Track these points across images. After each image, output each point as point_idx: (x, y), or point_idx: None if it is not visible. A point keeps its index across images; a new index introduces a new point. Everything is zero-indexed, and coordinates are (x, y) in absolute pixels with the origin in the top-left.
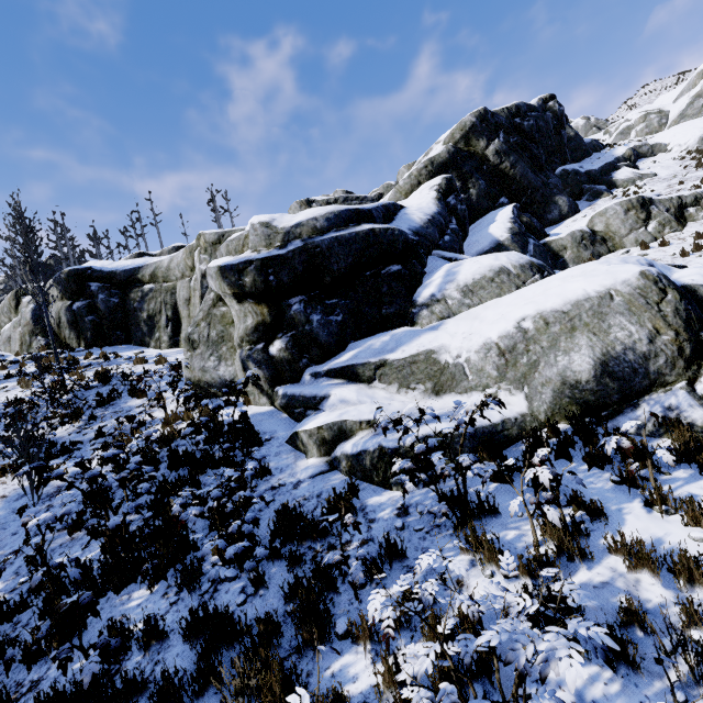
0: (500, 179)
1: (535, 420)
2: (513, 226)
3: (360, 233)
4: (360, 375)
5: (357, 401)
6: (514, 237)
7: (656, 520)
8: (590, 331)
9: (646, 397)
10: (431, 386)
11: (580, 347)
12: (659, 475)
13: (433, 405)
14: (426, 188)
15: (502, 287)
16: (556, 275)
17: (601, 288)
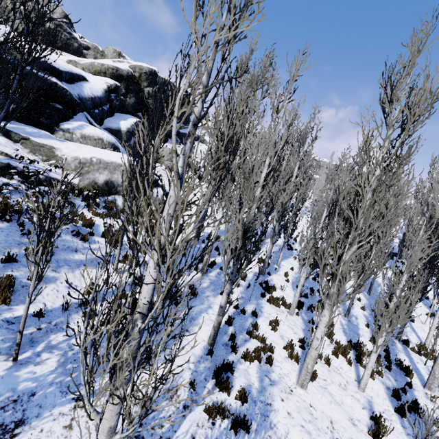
0: (144, 105)
1: (78, 187)
2: (131, 128)
3: (49, 80)
4: (12, 136)
5: (4, 145)
6: (128, 132)
7: (87, 212)
8: (110, 171)
9: (113, 195)
10: (45, 159)
11: (104, 174)
12: (98, 208)
13: (42, 165)
14: (104, 80)
15: (97, 144)
16: (114, 152)
17: (121, 162)
